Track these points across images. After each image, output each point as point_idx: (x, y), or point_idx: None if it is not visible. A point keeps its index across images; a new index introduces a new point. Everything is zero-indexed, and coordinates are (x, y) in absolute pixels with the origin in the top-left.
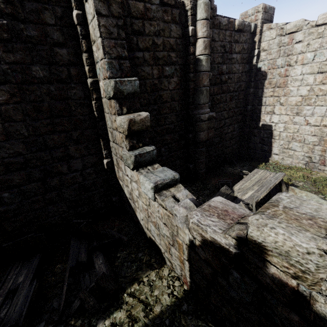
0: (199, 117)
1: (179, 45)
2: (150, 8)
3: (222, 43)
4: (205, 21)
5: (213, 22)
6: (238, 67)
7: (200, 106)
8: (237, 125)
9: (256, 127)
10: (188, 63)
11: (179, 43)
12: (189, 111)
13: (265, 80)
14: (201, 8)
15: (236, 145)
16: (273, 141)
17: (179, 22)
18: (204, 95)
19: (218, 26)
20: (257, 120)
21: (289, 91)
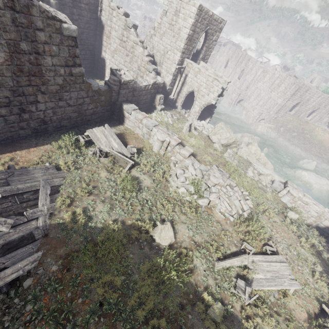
0: None
1: None
2: None
3: None
4: None
5: None
6: (87, 14)
7: None
8: (89, 52)
9: (100, 58)
10: (44, 0)
11: None
12: None
13: (104, 30)
14: None
15: (89, 65)
16: (106, 69)
17: None
18: None
19: None
20: (101, 54)
21: (111, 43)
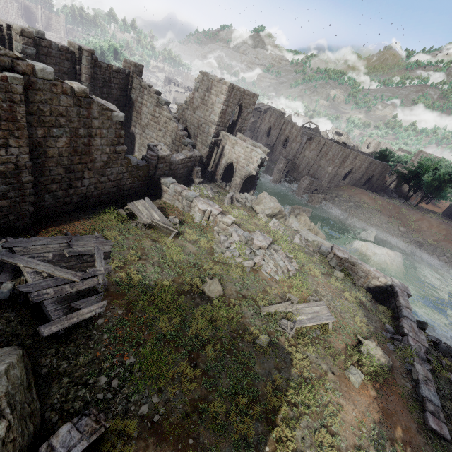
0: None
1: (70, 72)
2: (52, 52)
3: (103, 76)
4: (87, 67)
5: (96, 64)
6: (117, 92)
7: None
8: None
9: (129, 132)
10: None
11: (70, 71)
12: None
13: (134, 106)
14: (85, 60)
15: None
16: (135, 144)
17: (71, 61)
18: None
19: (100, 67)
20: (129, 129)
21: (142, 118)
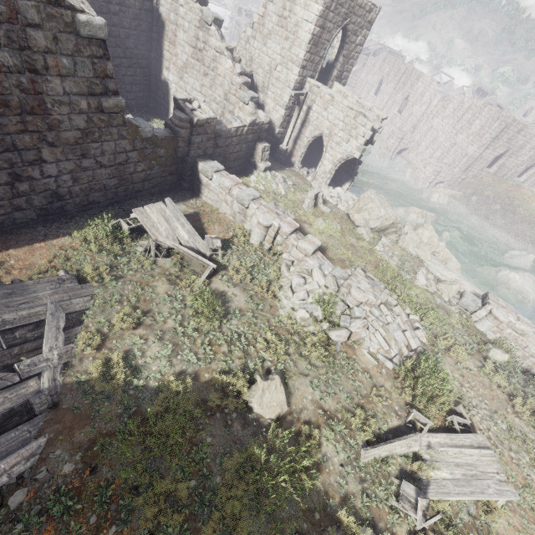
0: None
1: None
2: None
3: None
4: None
5: None
6: (134, 2)
7: None
8: (141, 71)
9: (160, 80)
10: None
11: None
12: None
13: (165, 31)
14: None
15: (142, 94)
16: (170, 100)
17: None
18: None
19: None
20: (161, 73)
21: (177, 53)
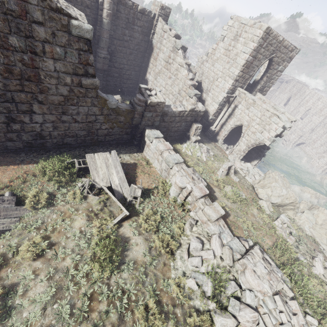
0: (98, 54)
1: (93, 6)
2: None
3: (127, 16)
4: (109, 1)
5: (121, 1)
6: (139, 36)
7: (100, 48)
8: (134, 73)
9: (144, 79)
10: (97, 19)
11: (93, 5)
12: (95, 48)
13: (152, 52)
14: None
15: (132, 85)
16: None
17: None
18: (103, 43)
19: (124, 5)
20: (145, 75)
21: (157, 65)
